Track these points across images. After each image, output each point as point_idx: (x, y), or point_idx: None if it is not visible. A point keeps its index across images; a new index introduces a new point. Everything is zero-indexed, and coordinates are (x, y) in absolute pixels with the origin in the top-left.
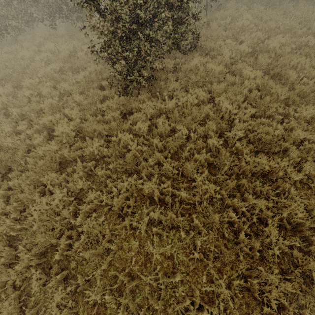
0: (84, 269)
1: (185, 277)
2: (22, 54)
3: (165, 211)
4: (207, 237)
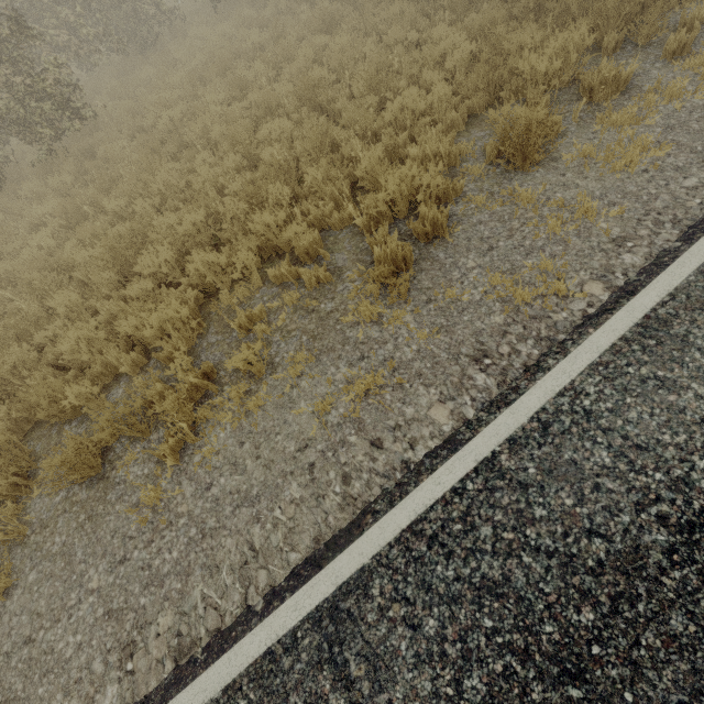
0: None
1: None
2: None
3: None
4: None
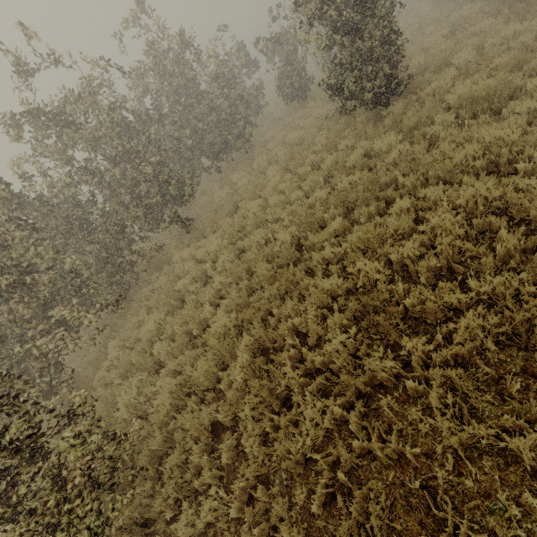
0: None
1: None
2: (218, 196)
3: None
4: None
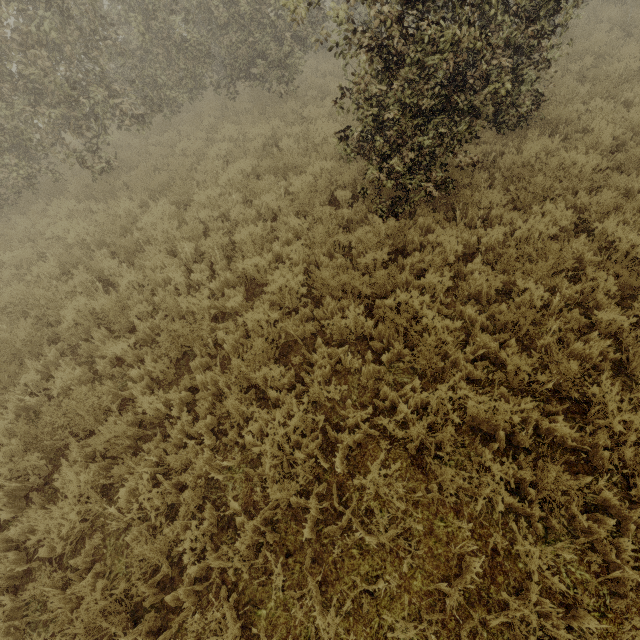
0: (359, 568)
1: (599, 622)
2: (183, 146)
3: (540, 463)
4: (634, 533)
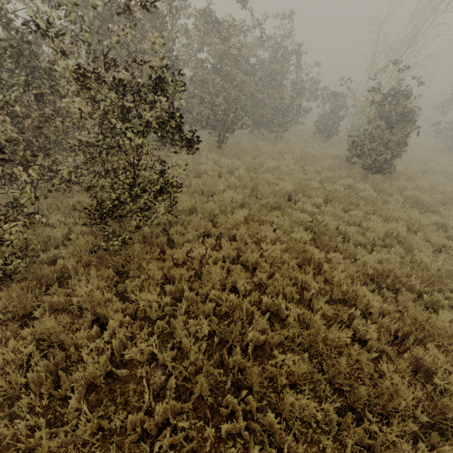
0: None
1: None
2: (246, 144)
3: None
4: None
